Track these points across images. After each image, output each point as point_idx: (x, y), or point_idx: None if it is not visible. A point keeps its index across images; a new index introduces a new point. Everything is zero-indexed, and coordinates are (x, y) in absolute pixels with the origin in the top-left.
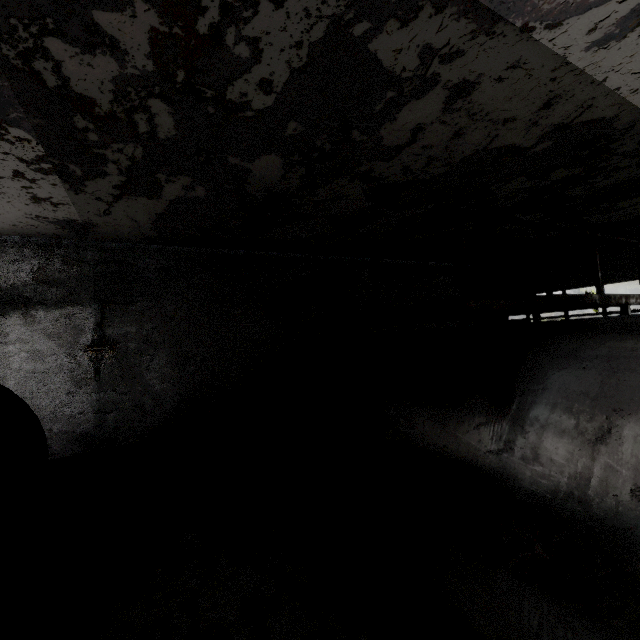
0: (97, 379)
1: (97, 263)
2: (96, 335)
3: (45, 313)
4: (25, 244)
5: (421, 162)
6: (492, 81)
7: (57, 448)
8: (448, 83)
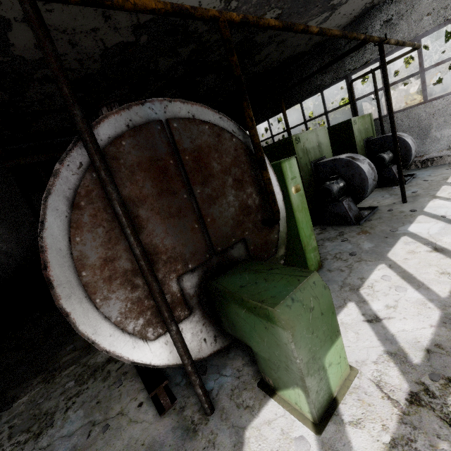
0: None
1: None
2: None
3: None
4: None
5: (75, 63)
6: (46, 12)
7: None
8: (17, 19)
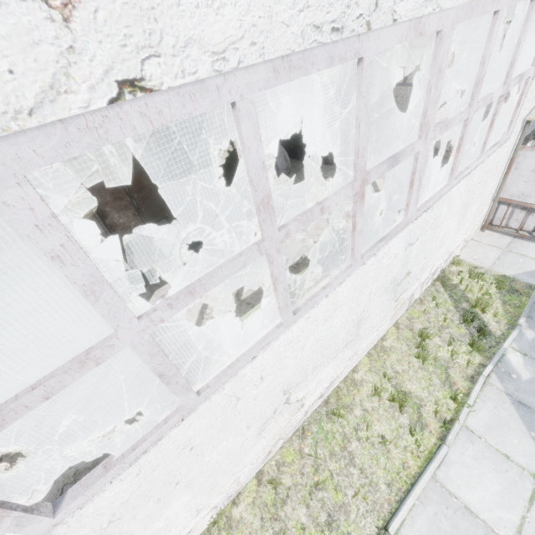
0: None
1: None
2: None
3: None
4: None
5: None
6: None
7: None
8: None
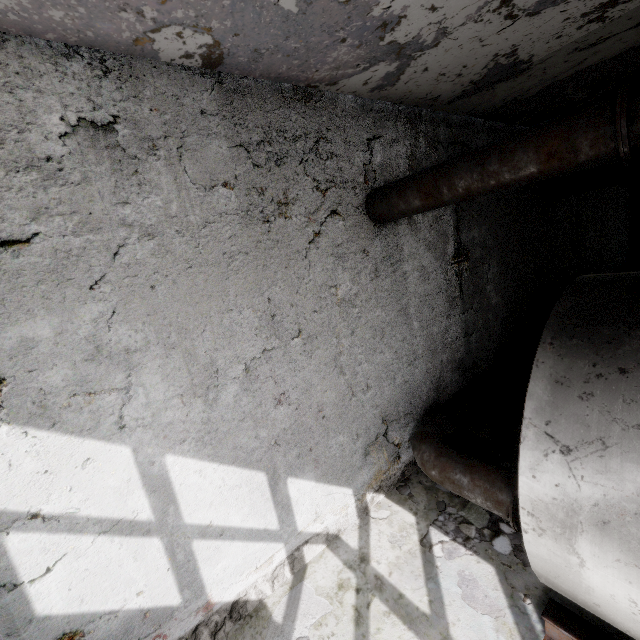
0: (461, 297)
1: (447, 145)
2: (455, 243)
3: (422, 217)
4: (397, 115)
5: None
6: None
7: (447, 380)
8: None
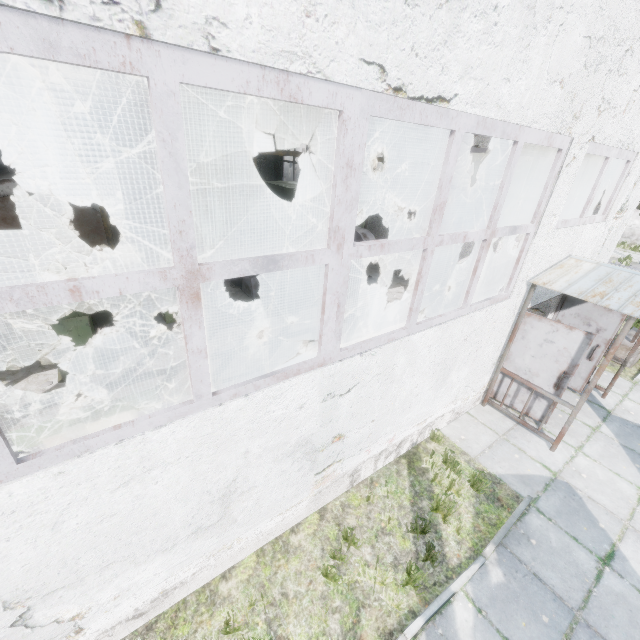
0: None
1: None
2: None
3: None
4: None
5: None
6: None
7: None
8: None
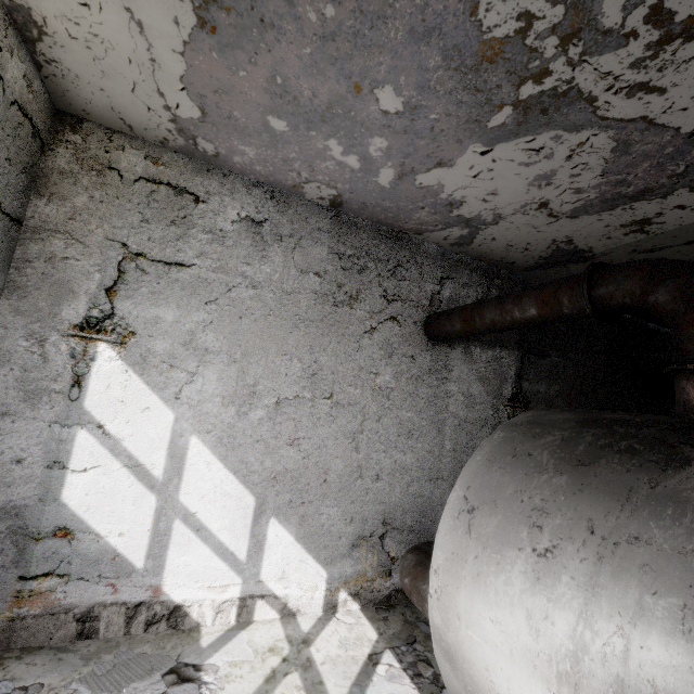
0: None
1: None
2: (514, 388)
3: (480, 351)
4: (474, 267)
5: None
6: None
7: None
8: None
